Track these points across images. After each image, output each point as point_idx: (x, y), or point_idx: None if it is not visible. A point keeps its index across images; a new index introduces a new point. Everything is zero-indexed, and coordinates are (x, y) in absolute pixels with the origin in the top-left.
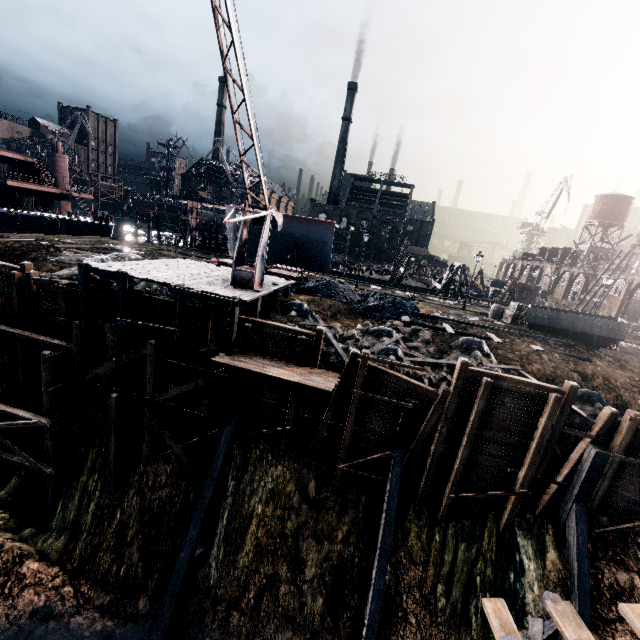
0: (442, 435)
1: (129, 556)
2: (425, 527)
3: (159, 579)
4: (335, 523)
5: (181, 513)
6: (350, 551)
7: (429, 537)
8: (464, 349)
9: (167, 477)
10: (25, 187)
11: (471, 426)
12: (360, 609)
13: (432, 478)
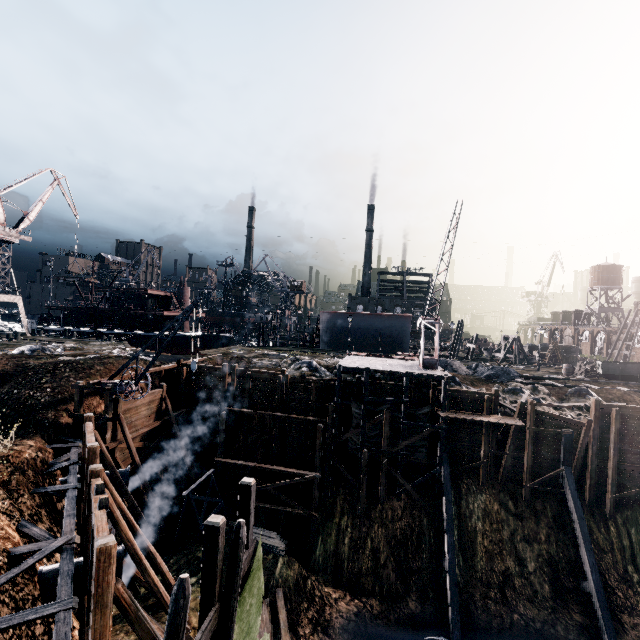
0: (594, 452)
1: (387, 577)
2: (600, 524)
3: (417, 591)
4: (536, 528)
5: (420, 536)
6: (554, 548)
7: (606, 530)
8: (577, 395)
9: (402, 510)
10: (168, 315)
11: (614, 441)
12: (578, 590)
13: (594, 485)
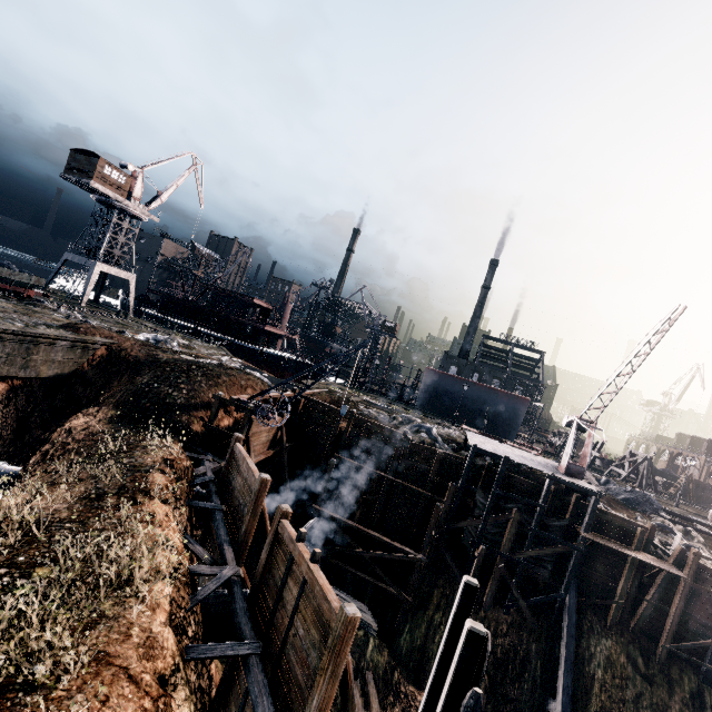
0: None
1: None
2: None
3: None
4: (667, 700)
5: (524, 663)
6: None
7: None
8: None
9: (508, 626)
10: (266, 329)
11: None
12: None
13: None
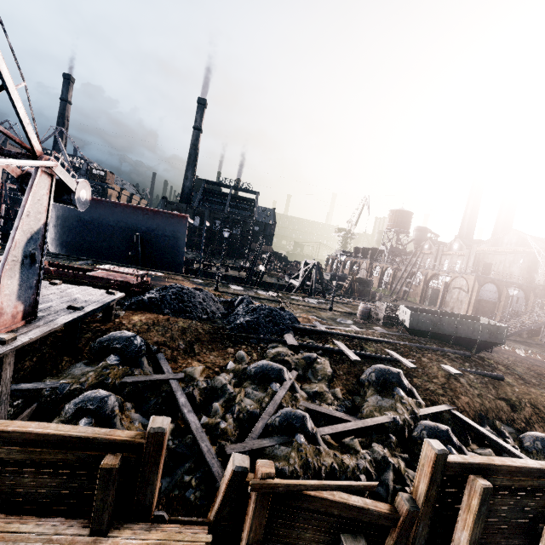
0: None
1: None
2: None
3: None
4: None
5: None
6: None
7: None
8: (381, 386)
9: None
10: None
11: None
12: None
13: None
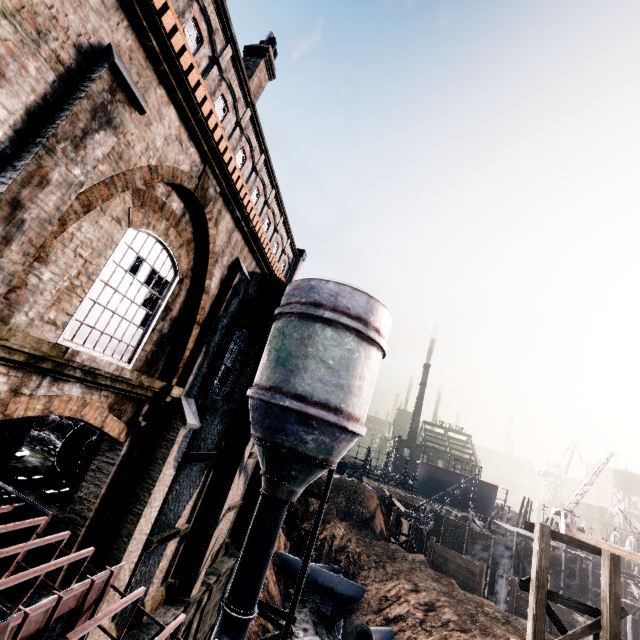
0: None
1: None
2: None
3: None
4: None
5: None
6: None
7: None
8: None
9: None
10: None
11: None
12: None
13: None
